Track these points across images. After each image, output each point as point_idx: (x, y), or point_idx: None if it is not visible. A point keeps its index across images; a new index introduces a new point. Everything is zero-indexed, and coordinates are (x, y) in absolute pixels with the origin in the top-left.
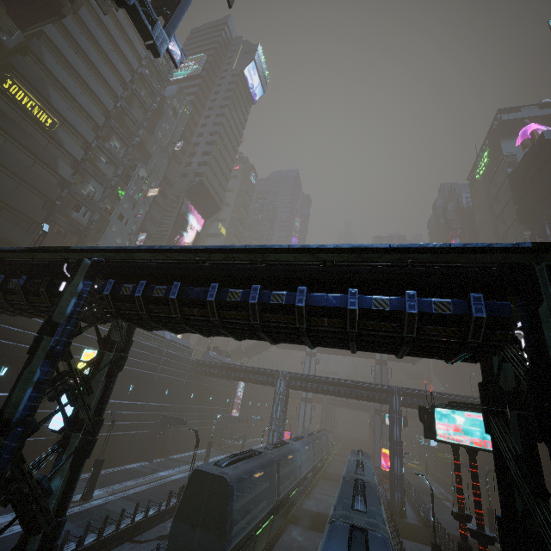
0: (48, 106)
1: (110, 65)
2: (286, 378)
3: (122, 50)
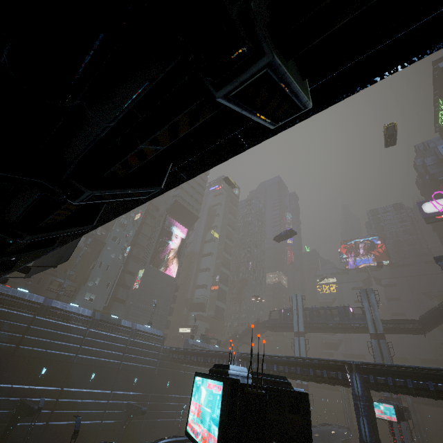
0: None
1: None
2: (239, 360)
3: None
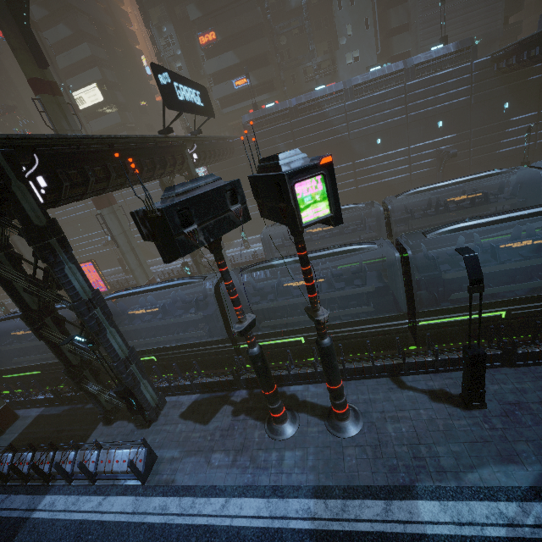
0: None
1: None
2: None
3: None
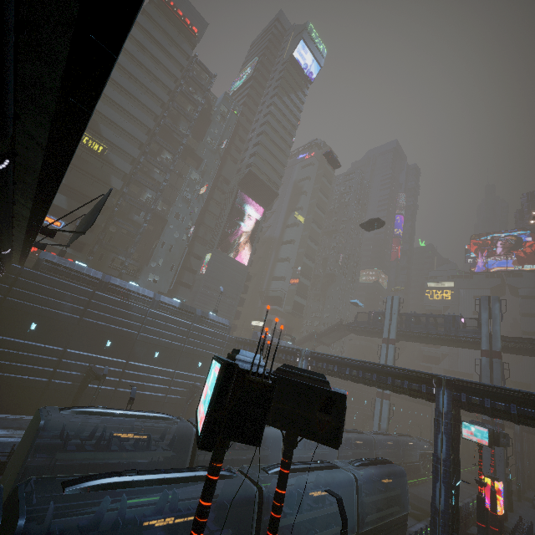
0: (101, 138)
1: (149, 93)
2: (308, 358)
3: (159, 78)
